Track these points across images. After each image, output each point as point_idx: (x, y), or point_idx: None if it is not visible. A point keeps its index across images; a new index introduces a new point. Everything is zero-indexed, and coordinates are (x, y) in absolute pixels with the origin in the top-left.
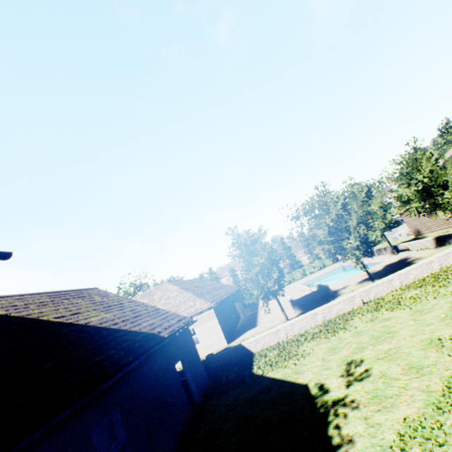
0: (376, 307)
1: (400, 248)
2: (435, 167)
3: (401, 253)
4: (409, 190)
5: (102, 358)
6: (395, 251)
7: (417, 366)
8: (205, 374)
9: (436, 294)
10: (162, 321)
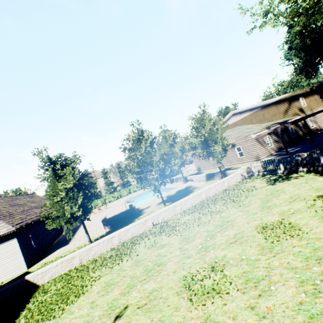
0: (160, 231)
1: (188, 179)
2: (212, 127)
3: (188, 182)
4: (196, 140)
5: None
6: (185, 181)
7: None
8: None
9: (200, 222)
10: None
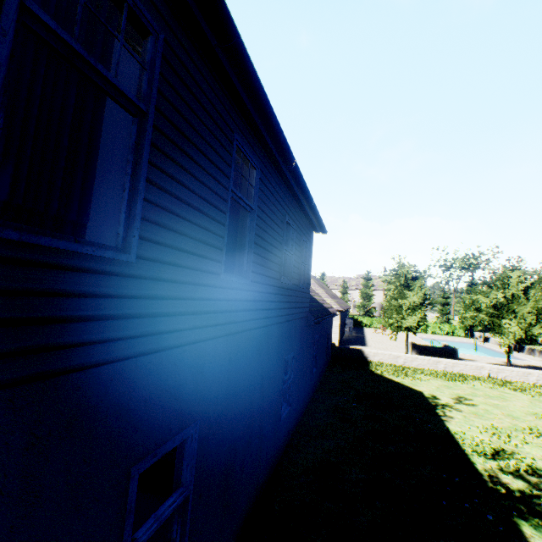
0: (500, 384)
1: None
2: None
3: None
4: None
5: (315, 305)
6: None
7: (514, 416)
8: (330, 352)
9: None
10: (323, 302)
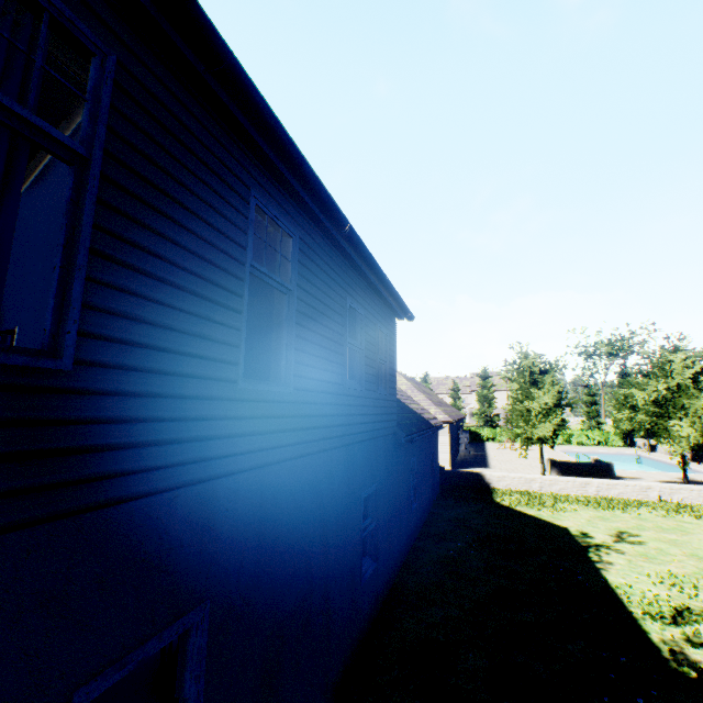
0: (677, 509)
1: None
2: None
3: None
4: None
5: (408, 416)
6: None
7: (701, 556)
8: (438, 480)
9: None
10: (423, 411)
